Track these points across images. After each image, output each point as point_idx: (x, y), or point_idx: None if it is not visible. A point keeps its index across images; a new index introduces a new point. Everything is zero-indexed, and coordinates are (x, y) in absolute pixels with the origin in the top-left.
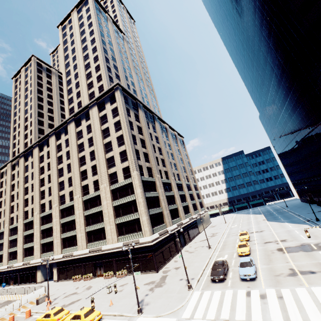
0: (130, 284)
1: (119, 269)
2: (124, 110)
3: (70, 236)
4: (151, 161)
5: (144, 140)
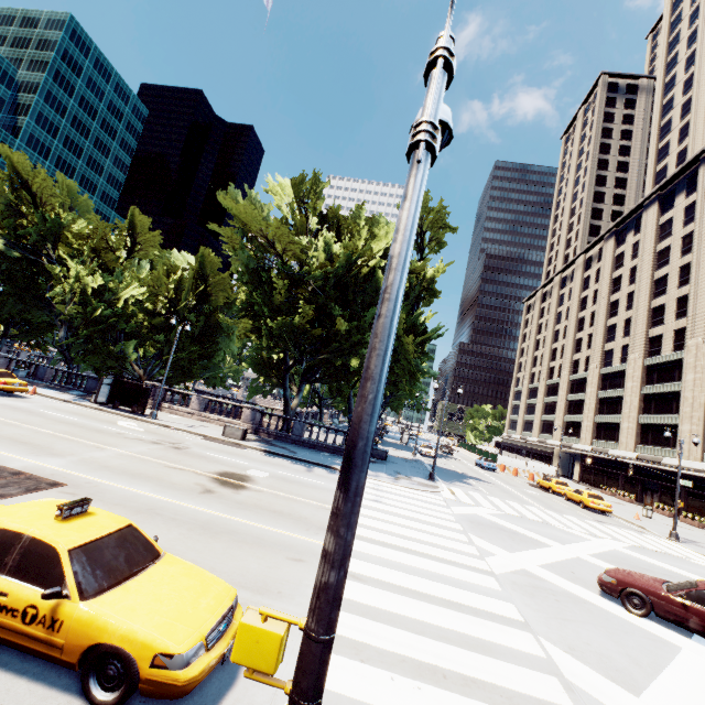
0: (696, 532)
1: (691, 510)
2: None
3: (609, 424)
4: None
5: None
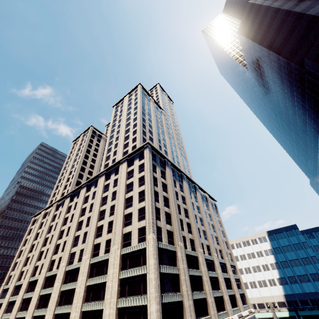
0: None
1: None
2: (150, 165)
3: (64, 314)
4: (174, 223)
5: (168, 198)
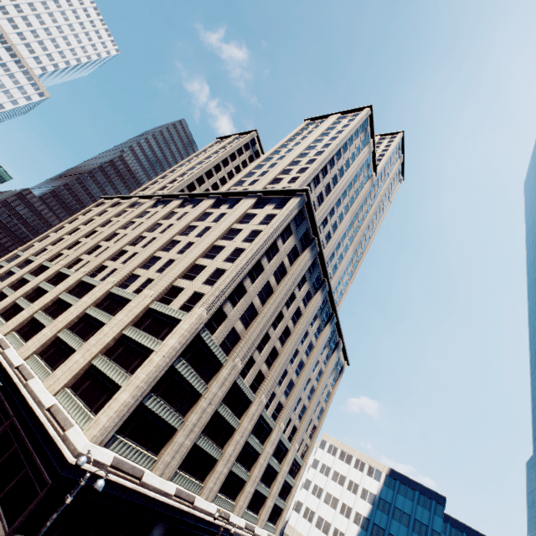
0: None
1: None
2: (283, 223)
3: (41, 323)
4: (251, 329)
5: (273, 292)
